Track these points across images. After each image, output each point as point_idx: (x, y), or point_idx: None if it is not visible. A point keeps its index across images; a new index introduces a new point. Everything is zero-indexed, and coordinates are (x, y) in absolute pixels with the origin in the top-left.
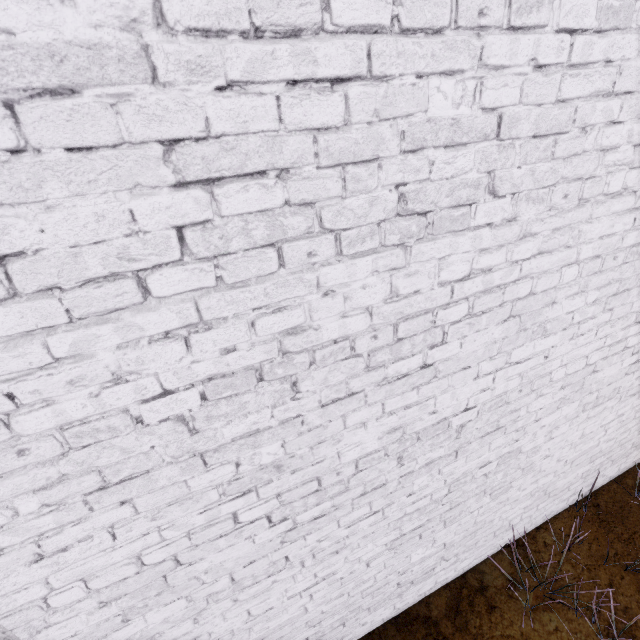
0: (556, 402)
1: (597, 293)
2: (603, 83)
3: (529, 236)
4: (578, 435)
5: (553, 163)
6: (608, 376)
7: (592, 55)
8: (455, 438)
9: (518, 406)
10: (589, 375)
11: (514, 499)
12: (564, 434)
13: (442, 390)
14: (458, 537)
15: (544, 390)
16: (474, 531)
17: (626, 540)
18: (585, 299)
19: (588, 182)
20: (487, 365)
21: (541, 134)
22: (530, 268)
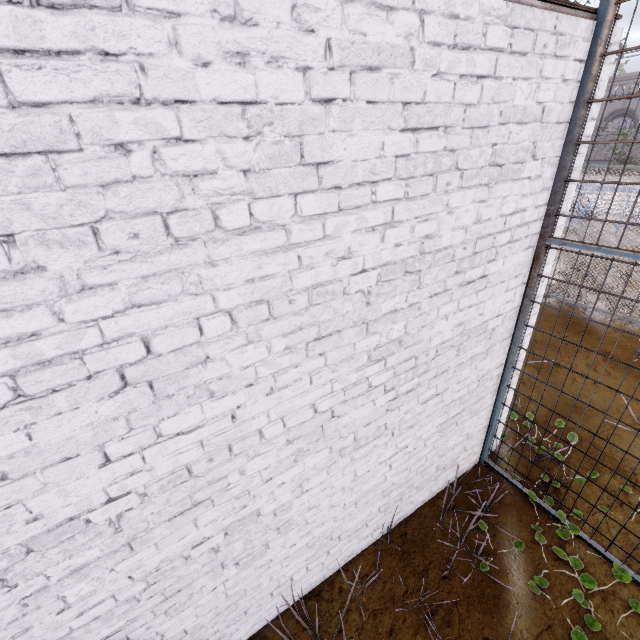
0: (289, 457)
1: (285, 340)
2: (115, 84)
3: (90, 289)
4: (349, 478)
5: (74, 192)
6: (361, 417)
7: (57, 40)
8: (115, 532)
9: (220, 474)
10: (328, 422)
11: (282, 557)
12: (325, 482)
13: (36, 490)
14: (207, 617)
15: (258, 450)
16: (233, 603)
17: (420, 573)
18: (267, 349)
19: (176, 216)
20: (119, 446)
21: (9, 151)
22: (125, 327)
